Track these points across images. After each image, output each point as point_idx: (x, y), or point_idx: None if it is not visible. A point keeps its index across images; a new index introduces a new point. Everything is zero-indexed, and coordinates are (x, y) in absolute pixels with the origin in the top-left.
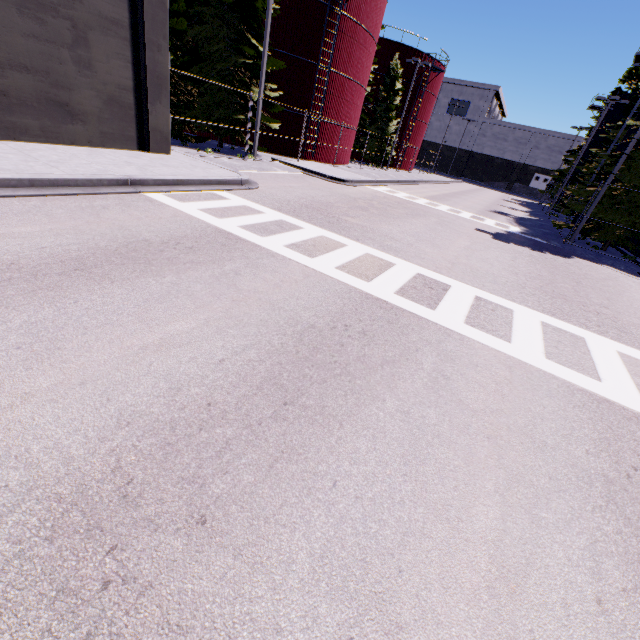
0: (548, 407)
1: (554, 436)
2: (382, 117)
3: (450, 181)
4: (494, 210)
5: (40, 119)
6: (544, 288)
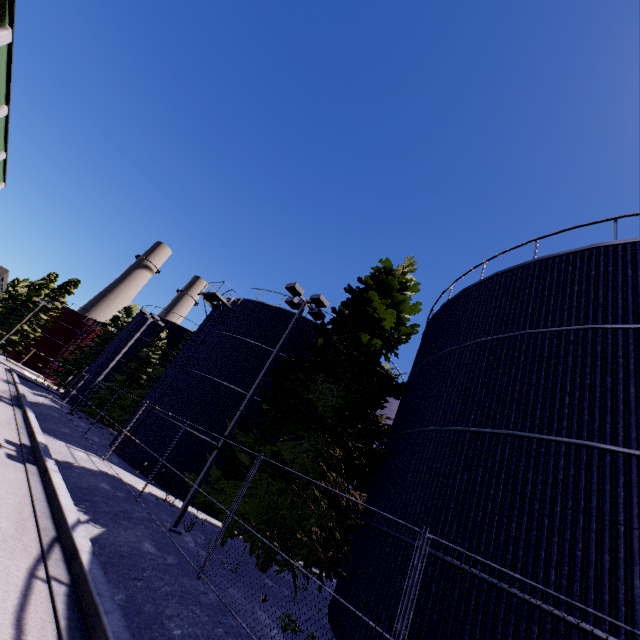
0: None
1: None
2: None
3: None
4: None
5: None
6: None
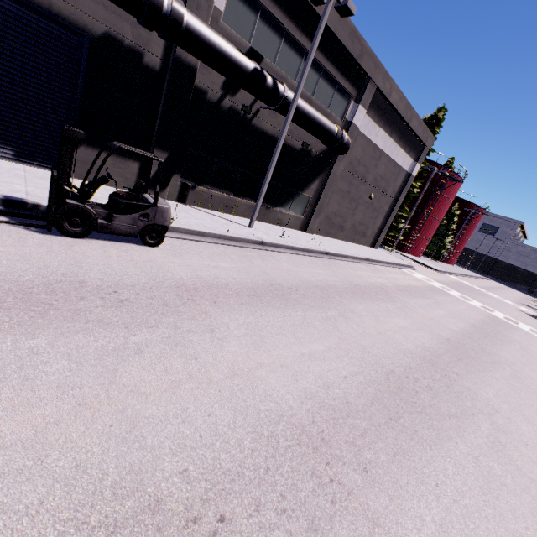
0: None
1: None
2: (441, 233)
3: (482, 277)
4: (523, 303)
5: (358, 237)
6: None
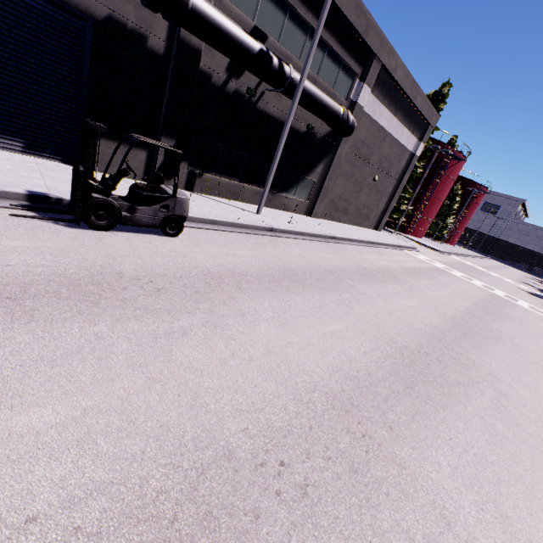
0: None
1: None
2: (443, 213)
3: (483, 257)
4: (523, 282)
5: (362, 220)
6: None
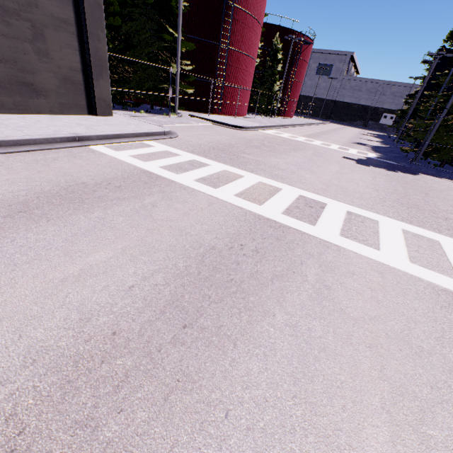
0: (419, 310)
1: (428, 340)
2: (269, 80)
3: (321, 123)
4: (355, 142)
5: (12, 96)
6: (400, 200)
